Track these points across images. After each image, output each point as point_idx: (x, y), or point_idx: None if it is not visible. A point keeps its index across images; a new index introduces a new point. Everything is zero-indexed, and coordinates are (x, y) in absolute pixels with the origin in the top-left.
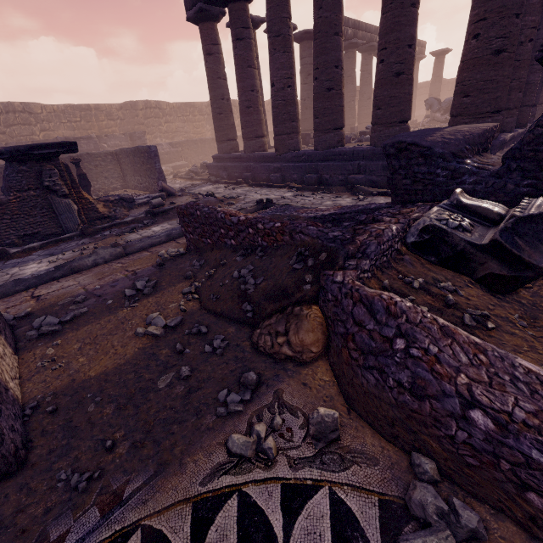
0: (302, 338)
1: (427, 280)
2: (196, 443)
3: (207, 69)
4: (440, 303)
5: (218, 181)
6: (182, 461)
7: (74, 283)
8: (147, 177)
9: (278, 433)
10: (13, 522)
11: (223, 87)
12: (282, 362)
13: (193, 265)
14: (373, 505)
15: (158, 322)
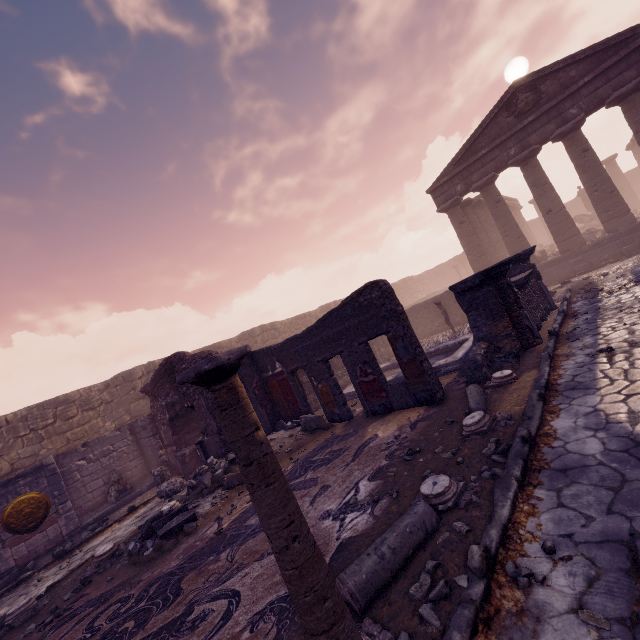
0: None
1: None
2: None
3: (462, 232)
4: None
5: None
6: None
7: None
8: (459, 312)
9: None
10: None
11: (477, 239)
12: None
13: None
14: None
15: None
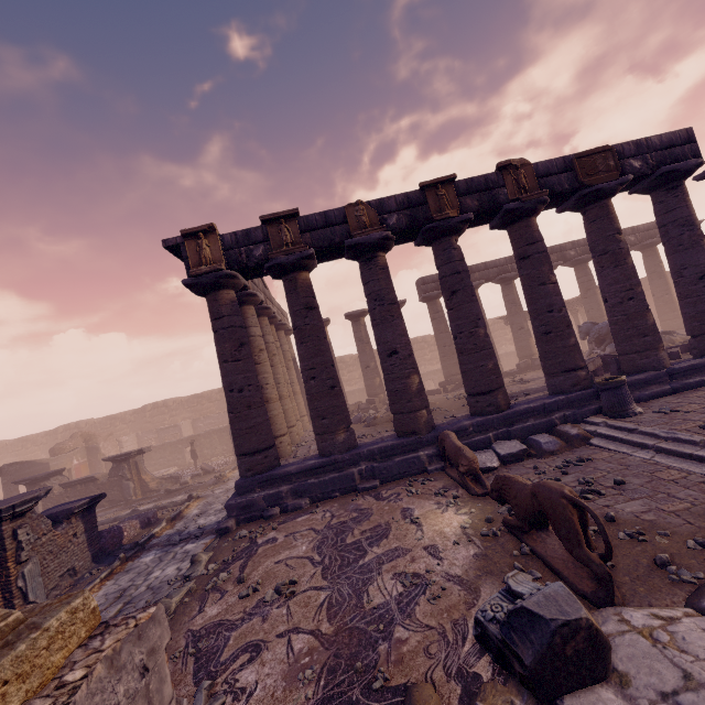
0: None
1: None
2: None
3: None
4: None
5: None
6: None
7: None
8: None
9: None
10: None
11: None
12: None
13: None
14: None
15: None
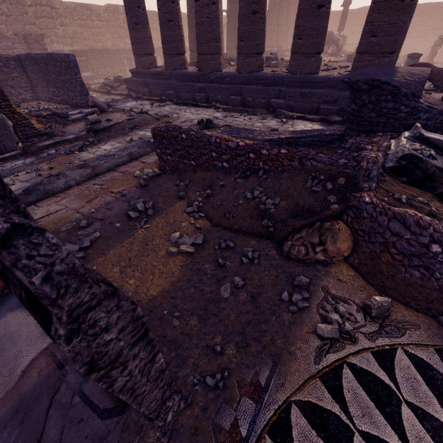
0: (339, 247)
1: (407, 196)
2: (290, 335)
3: None
4: (423, 213)
5: (140, 97)
6: (289, 350)
7: (61, 208)
8: (65, 89)
9: (345, 318)
10: (179, 424)
11: None
12: (312, 265)
13: (177, 185)
14: (433, 353)
15: (185, 241)
